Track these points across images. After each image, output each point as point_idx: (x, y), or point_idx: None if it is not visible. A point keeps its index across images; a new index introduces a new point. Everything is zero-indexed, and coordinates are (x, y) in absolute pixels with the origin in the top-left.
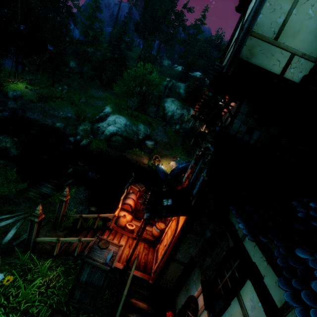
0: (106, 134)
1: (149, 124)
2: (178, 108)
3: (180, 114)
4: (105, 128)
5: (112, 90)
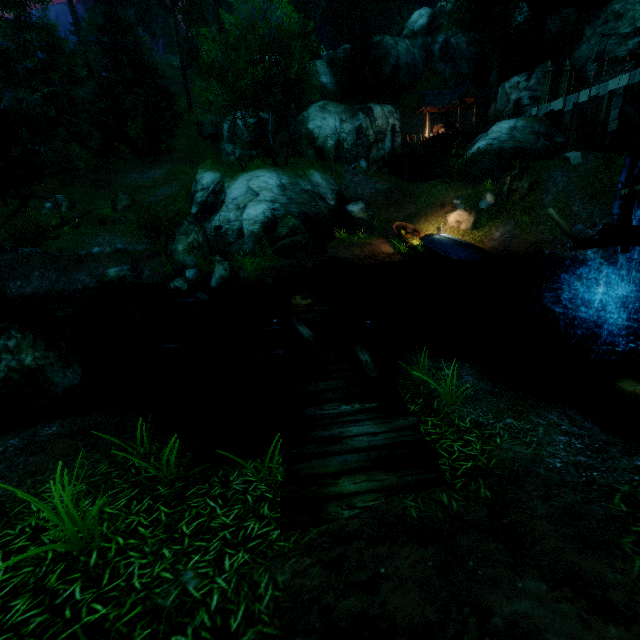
0: (253, 231)
1: (325, 167)
2: (343, 119)
3: (353, 131)
4: (237, 221)
5: (171, 155)
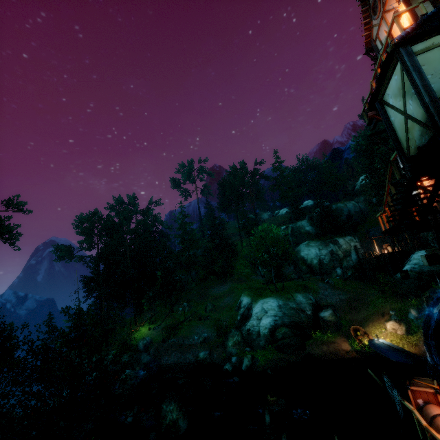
0: (264, 334)
1: (305, 288)
2: (320, 248)
3: (328, 253)
4: (257, 326)
5: (232, 277)
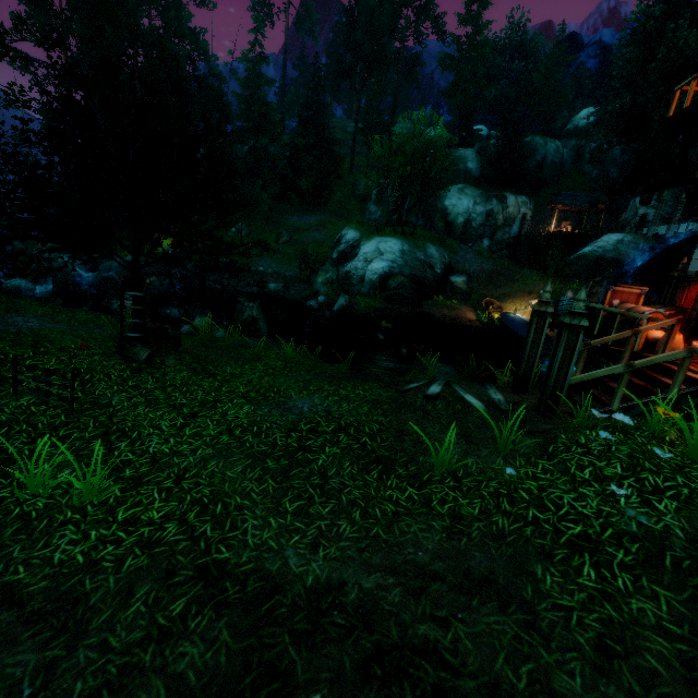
0: (371, 280)
1: (442, 243)
2: (477, 202)
3: (484, 213)
4: (362, 270)
5: (326, 207)
